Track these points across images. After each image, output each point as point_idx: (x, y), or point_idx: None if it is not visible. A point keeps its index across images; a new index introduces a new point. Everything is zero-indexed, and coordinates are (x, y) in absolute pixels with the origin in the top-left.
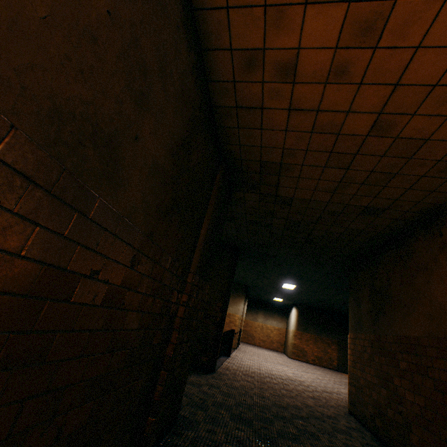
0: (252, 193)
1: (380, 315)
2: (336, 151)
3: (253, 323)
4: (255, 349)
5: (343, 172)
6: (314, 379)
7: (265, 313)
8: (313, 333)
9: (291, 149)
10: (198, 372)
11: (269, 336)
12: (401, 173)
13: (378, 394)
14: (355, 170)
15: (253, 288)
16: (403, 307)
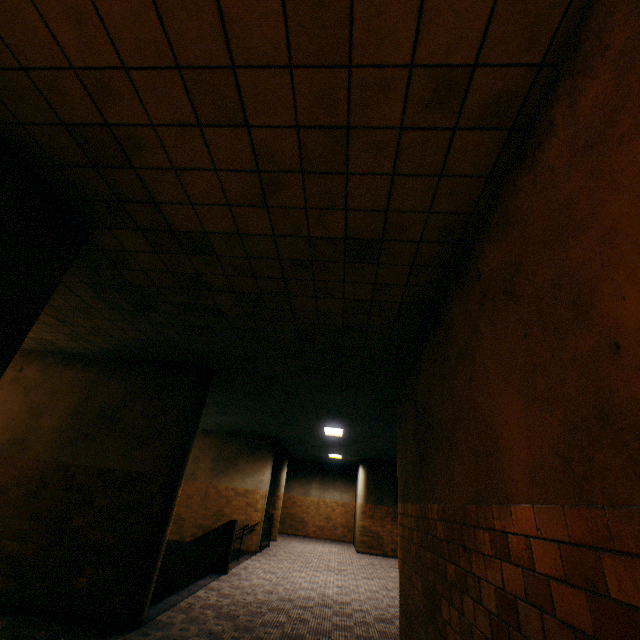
0: (126, 229)
1: (424, 464)
2: (190, 64)
3: (304, 500)
4: (302, 545)
5: (248, 139)
6: (376, 592)
7: (321, 481)
8: (391, 504)
9: (93, 70)
10: (89, 638)
11: (329, 519)
12: (357, 125)
13: (426, 639)
14: (266, 128)
15: (289, 441)
16: (445, 443)
